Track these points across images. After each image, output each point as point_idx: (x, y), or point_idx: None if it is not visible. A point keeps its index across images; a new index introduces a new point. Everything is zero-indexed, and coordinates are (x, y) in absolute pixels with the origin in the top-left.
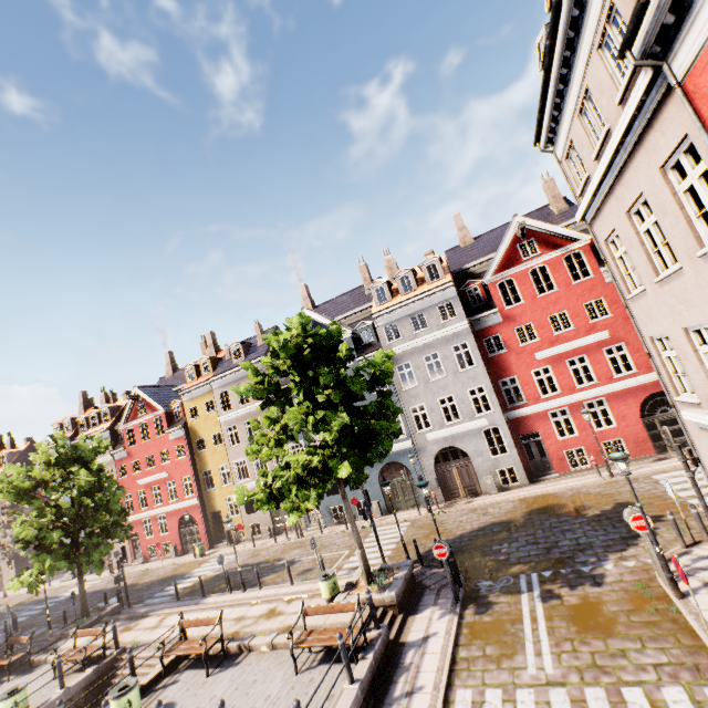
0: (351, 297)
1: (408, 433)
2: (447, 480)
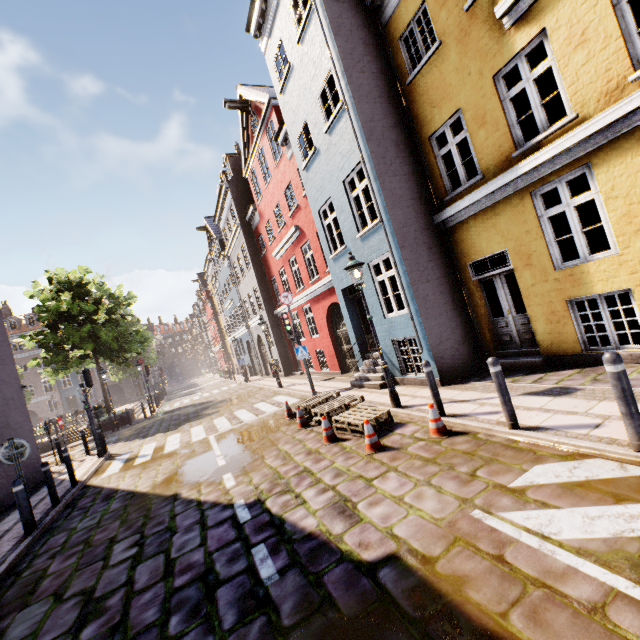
0: None
1: (245, 320)
2: (266, 360)
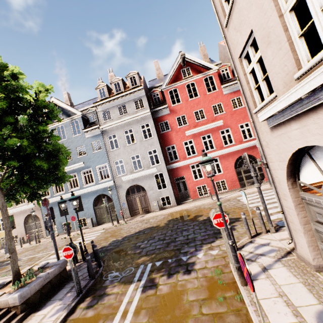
0: (93, 101)
1: (112, 176)
2: (133, 204)
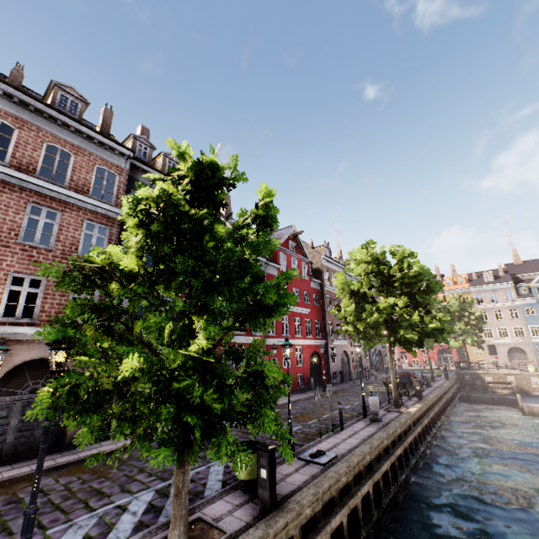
0: None
1: None
2: None
